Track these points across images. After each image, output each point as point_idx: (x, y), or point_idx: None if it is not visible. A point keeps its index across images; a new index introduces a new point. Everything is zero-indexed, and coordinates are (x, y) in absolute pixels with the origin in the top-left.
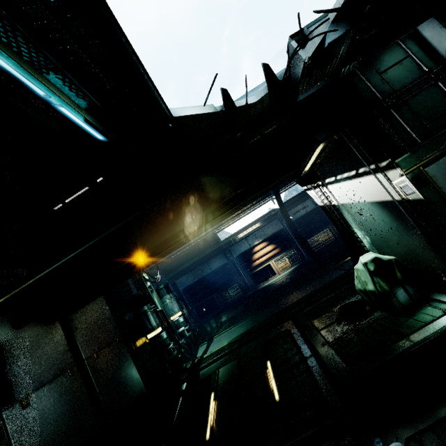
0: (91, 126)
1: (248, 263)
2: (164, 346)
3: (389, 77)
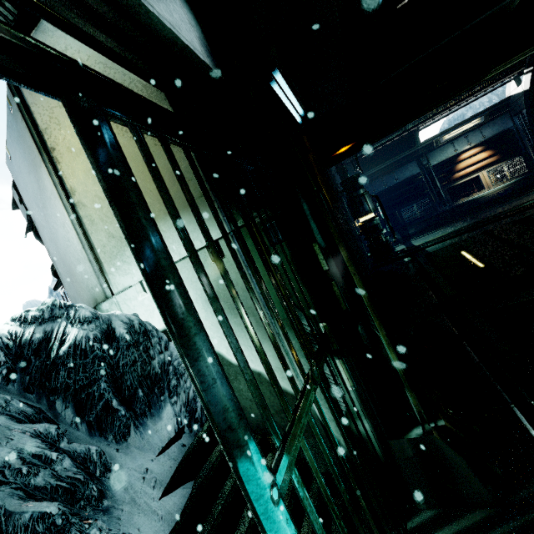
0: None
1: (448, 174)
2: (379, 229)
3: None
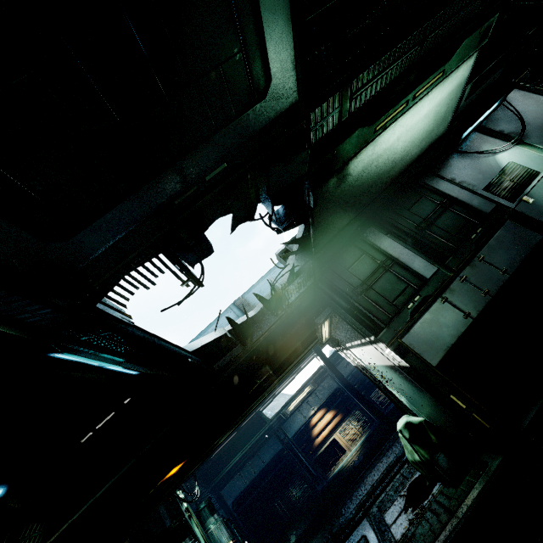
0: (129, 369)
1: (308, 442)
2: None
3: (355, 271)
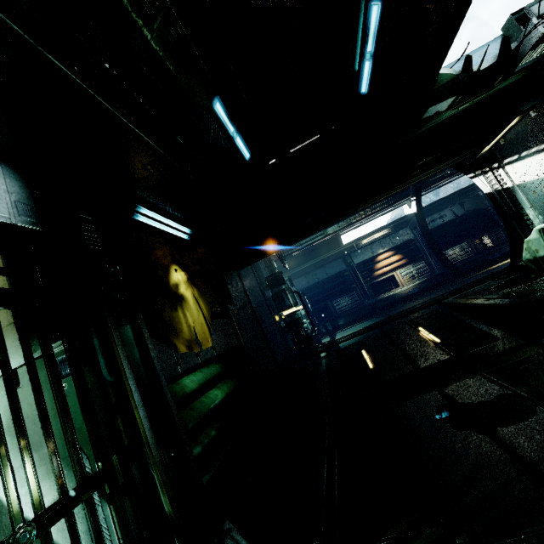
0: (370, 79)
1: (369, 271)
2: (300, 323)
3: None
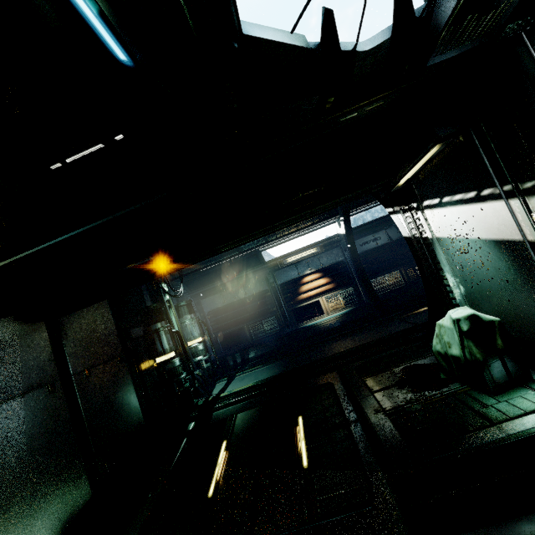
0: (108, 27)
1: (293, 294)
2: (175, 375)
3: None
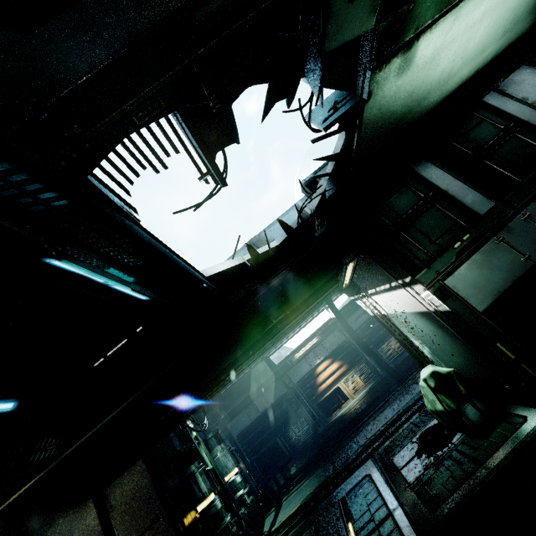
0: (138, 293)
1: (312, 388)
2: (220, 521)
3: (393, 205)
